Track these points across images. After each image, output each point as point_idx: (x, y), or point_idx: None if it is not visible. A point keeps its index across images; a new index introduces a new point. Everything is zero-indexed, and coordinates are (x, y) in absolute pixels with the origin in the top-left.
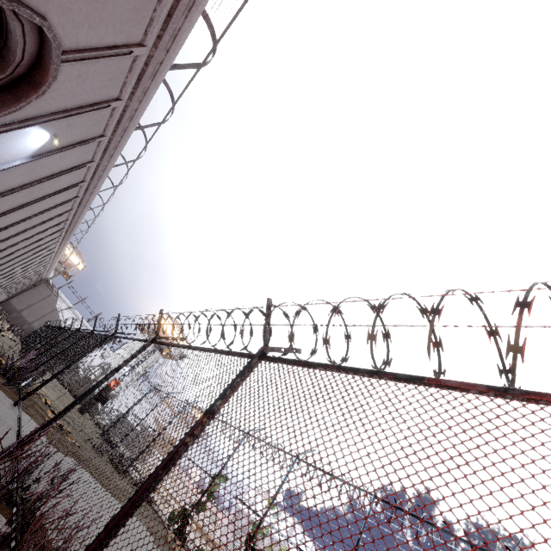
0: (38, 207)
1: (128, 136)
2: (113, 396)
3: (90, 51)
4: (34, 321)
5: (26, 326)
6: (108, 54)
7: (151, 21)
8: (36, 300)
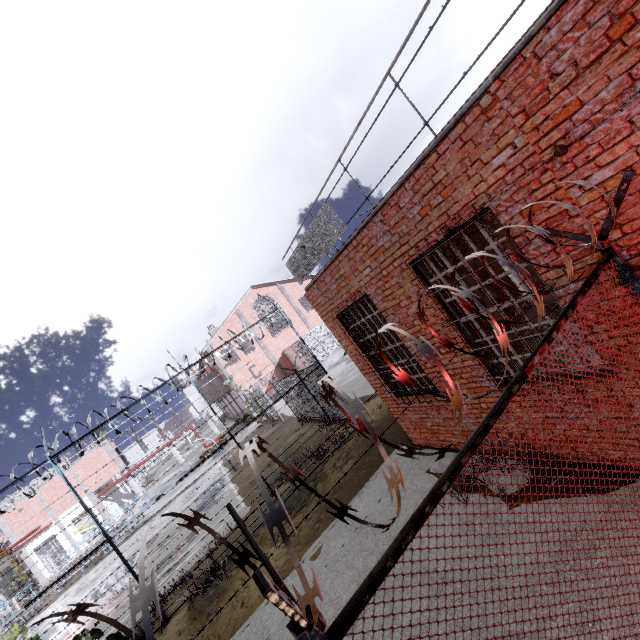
0: None
1: None
2: None
3: None
4: None
5: None
6: None
7: None
8: None
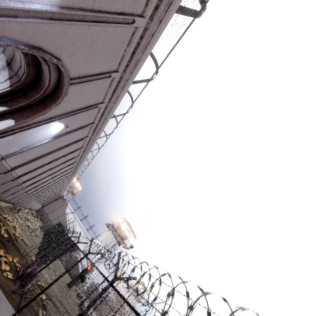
0: (58, 162)
1: (107, 122)
2: (89, 272)
3: (87, 77)
4: (53, 220)
5: (49, 223)
6: (97, 78)
7: (122, 57)
8: (56, 207)
